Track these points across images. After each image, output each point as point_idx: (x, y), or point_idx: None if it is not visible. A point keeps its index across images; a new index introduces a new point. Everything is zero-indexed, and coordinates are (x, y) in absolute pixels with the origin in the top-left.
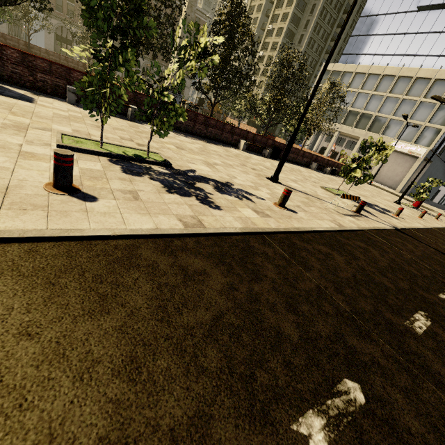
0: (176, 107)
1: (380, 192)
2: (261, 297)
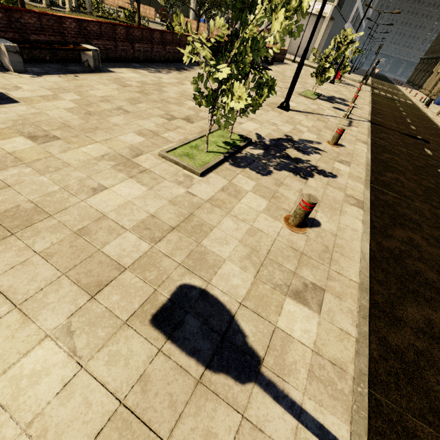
0: (267, 79)
1: (309, 71)
2: (435, 236)
